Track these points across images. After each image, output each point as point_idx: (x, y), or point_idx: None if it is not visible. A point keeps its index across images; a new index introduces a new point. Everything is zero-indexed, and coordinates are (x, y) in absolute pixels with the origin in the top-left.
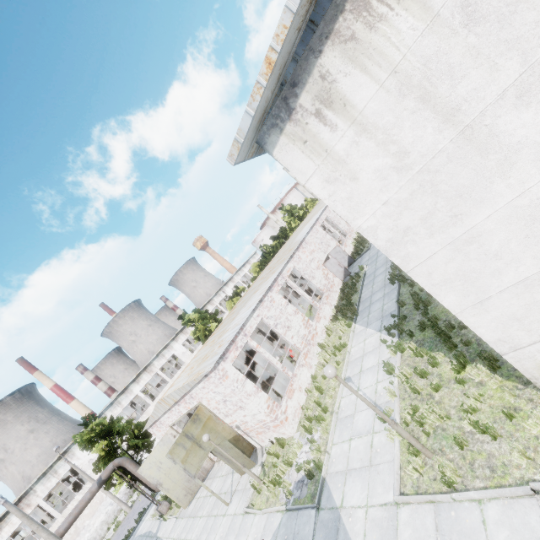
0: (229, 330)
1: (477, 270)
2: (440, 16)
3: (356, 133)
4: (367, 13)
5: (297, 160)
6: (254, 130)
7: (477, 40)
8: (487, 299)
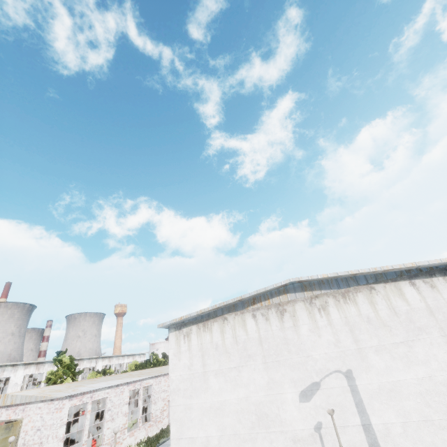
0: (86, 386)
1: (185, 422)
2: (213, 342)
3: (187, 349)
4: (204, 327)
5: (173, 341)
6: (169, 325)
7: (215, 354)
8: (181, 438)
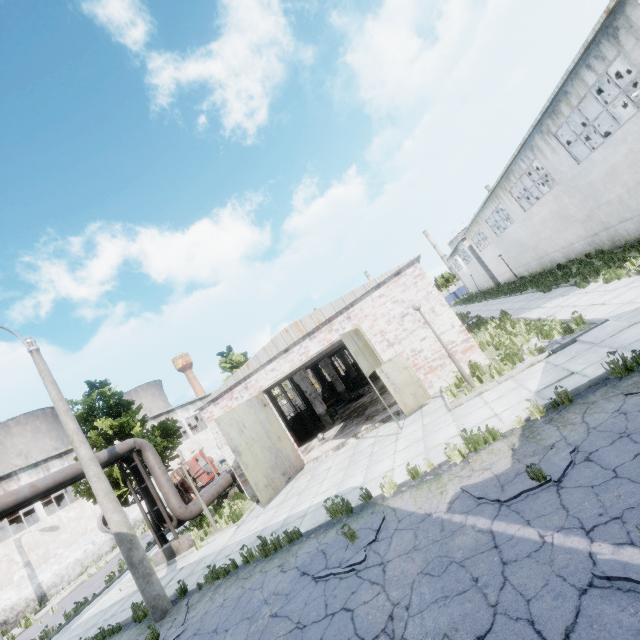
0: None
1: None
2: None
3: None
4: None
5: None
6: None
7: None
8: None
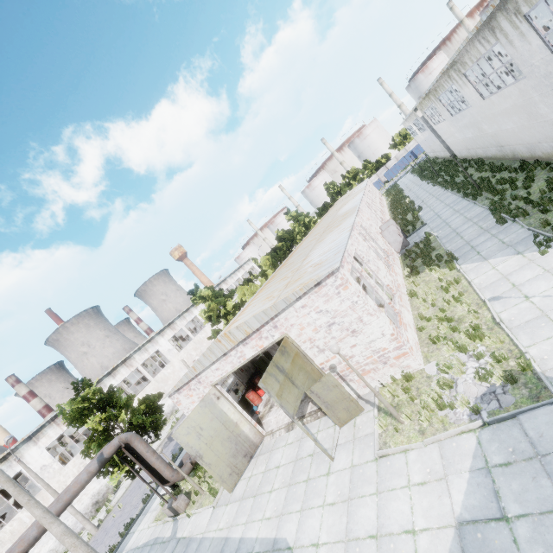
0: (313, 259)
1: None
2: None
3: None
4: None
5: None
6: None
7: None
8: None
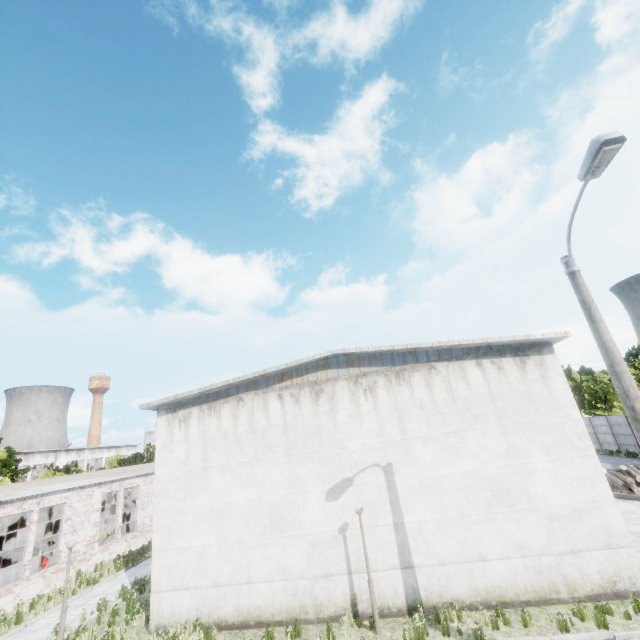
0: (30, 489)
1: (175, 530)
2: (221, 430)
3: (184, 438)
4: (210, 410)
5: (162, 428)
6: (159, 405)
7: (223, 445)
8: (168, 550)
